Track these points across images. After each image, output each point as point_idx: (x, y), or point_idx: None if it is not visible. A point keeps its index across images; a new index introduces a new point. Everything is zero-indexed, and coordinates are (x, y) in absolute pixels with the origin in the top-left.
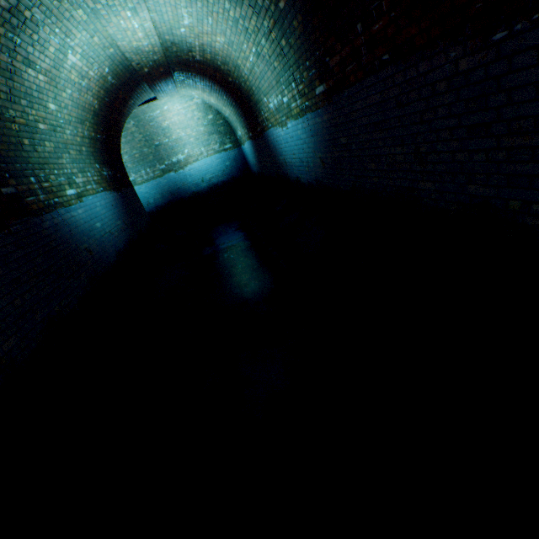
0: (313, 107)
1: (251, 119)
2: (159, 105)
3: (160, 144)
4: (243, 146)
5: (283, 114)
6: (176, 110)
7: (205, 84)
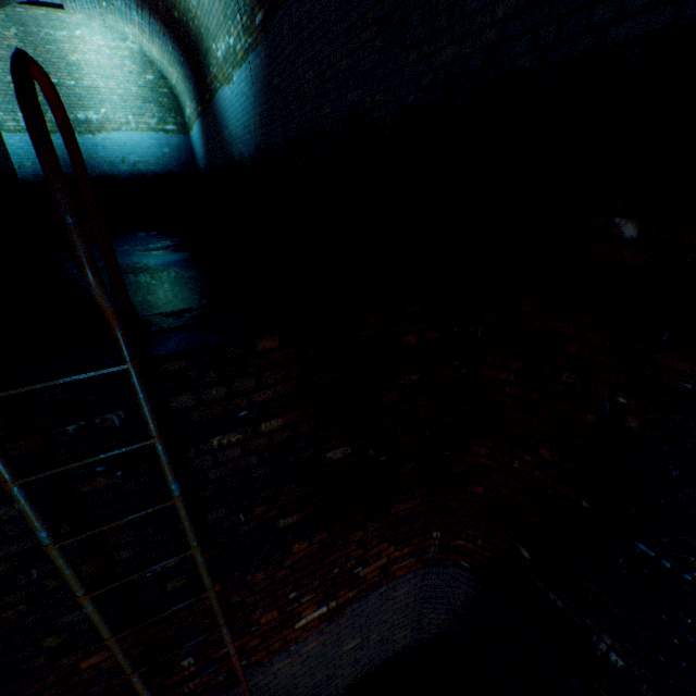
0: (255, 44)
1: (201, 82)
2: (68, 24)
3: (60, 84)
4: (192, 131)
5: (230, 64)
6: (96, 45)
7: (144, 17)
